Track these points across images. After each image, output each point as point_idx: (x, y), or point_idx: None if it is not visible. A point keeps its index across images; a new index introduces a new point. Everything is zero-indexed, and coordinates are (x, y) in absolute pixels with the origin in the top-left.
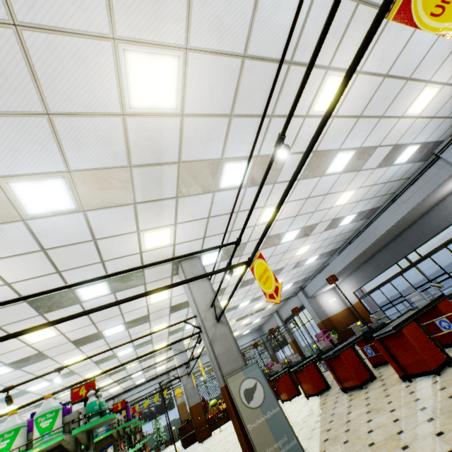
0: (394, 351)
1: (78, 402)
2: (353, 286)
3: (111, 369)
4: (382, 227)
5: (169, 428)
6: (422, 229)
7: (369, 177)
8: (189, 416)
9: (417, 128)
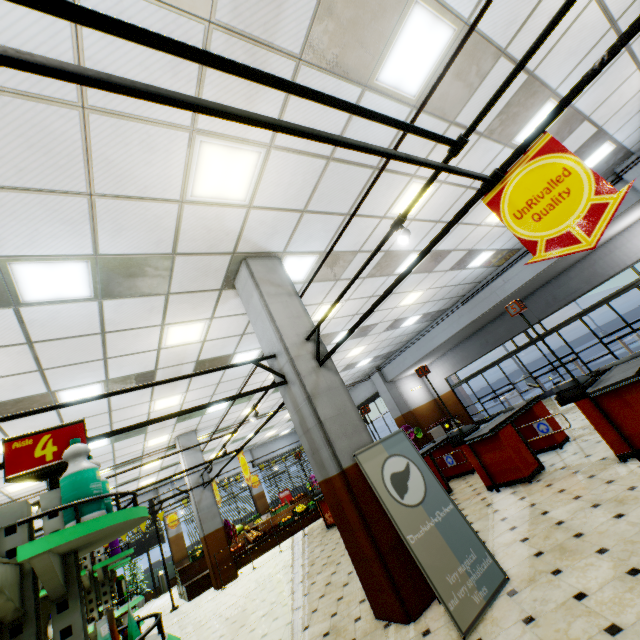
0: (618, 415)
1: (26, 480)
2: (447, 370)
3: (97, 438)
4: (516, 280)
5: (153, 573)
6: (555, 293)
7: None
8: (188, 554)
9: (633, 108)
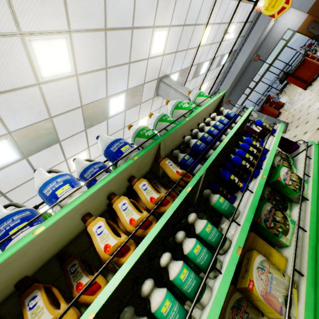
0: (300, 76)
1: None
2: None
3: None
4: (240, 64)
5: None
6: (255, 64)
7: (243, 12)
8: None
9: None
